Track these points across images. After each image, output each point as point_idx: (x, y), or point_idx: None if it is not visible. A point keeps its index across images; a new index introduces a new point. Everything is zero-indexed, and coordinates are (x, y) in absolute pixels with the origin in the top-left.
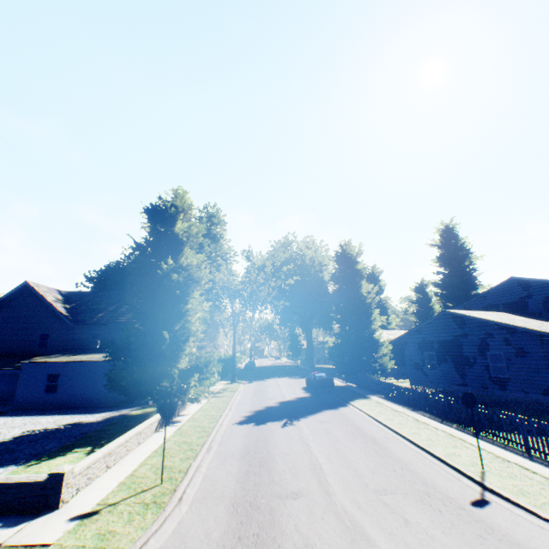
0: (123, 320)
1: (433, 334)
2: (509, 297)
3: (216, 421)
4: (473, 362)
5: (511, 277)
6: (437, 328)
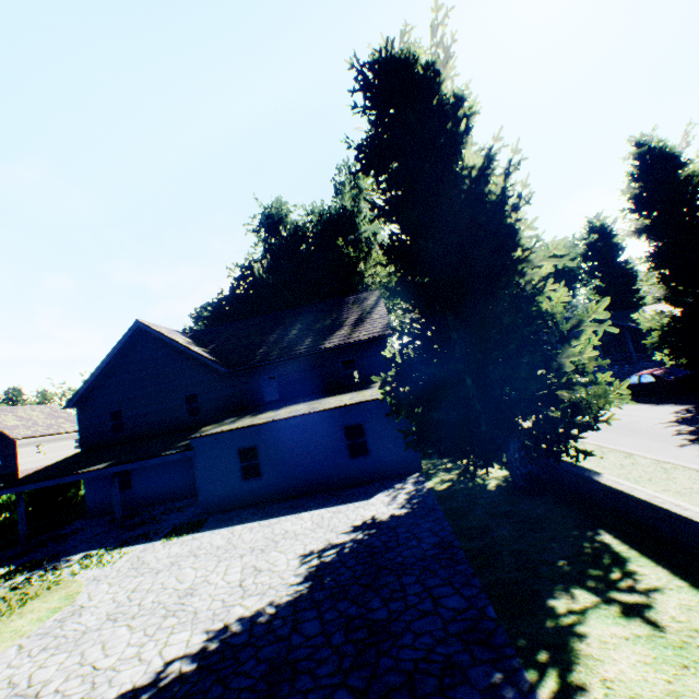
0: (302, 350)
1: None
2: None
3: None
4: None
5: None
6: None
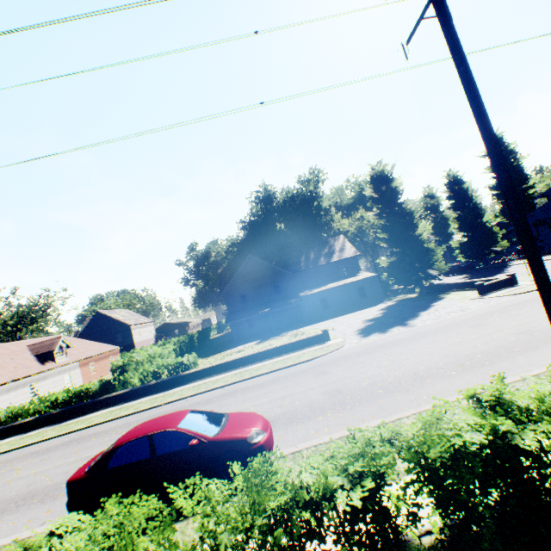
0: (322, 263)
1: (545, 214)
2: None
3: None
4: None
5: None
6: (548, 210)
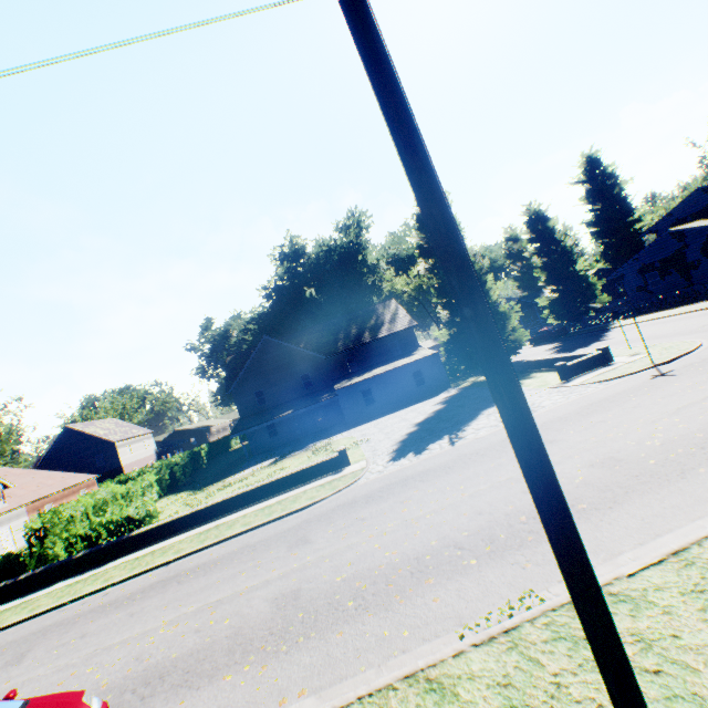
0: (366, 340)
1: (653, 256)
2: (696, 207)
3: None
4: (697, 264)
5: (697, 188)
6: (657, 250)
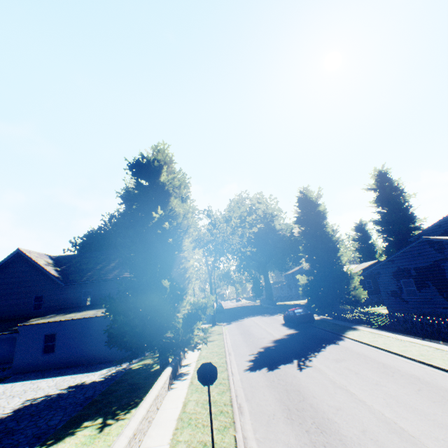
0: (110, 276)
1: (409, 261)
2: None
3: (226, 370)
4: None
5: None
6: (413, 256)
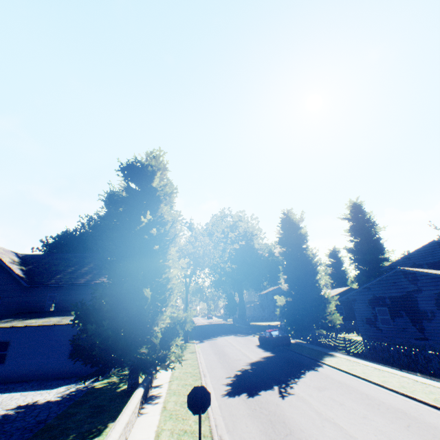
0: (82, 281)
1: (384, 290)
2: (432, 257)
3: None
4: (431, 316)
5: (433, 240)
6: (388, 285)
